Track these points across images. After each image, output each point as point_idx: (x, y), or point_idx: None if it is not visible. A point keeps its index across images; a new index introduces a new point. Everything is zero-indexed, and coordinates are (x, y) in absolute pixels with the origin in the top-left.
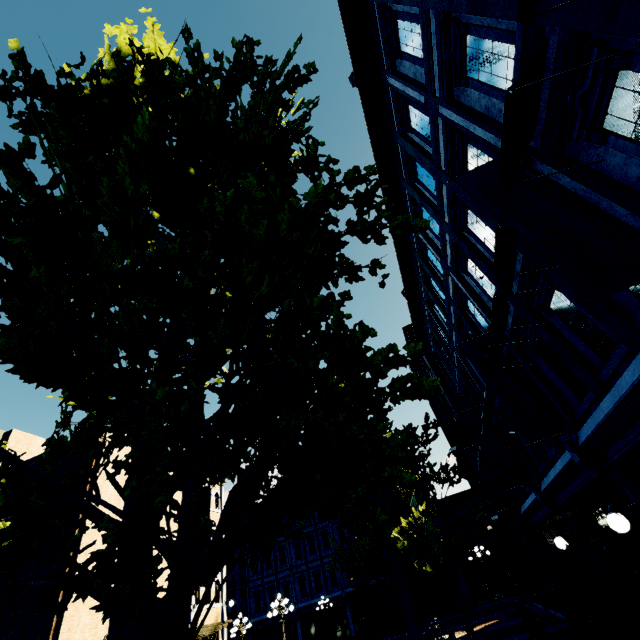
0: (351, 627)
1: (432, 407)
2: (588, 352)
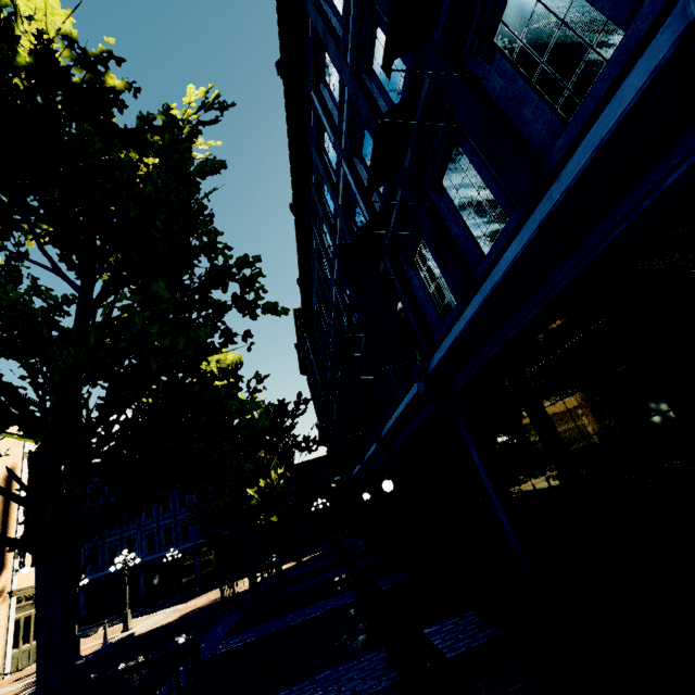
0: (198, 572)
1: (309, 384)
2: (395, 382)
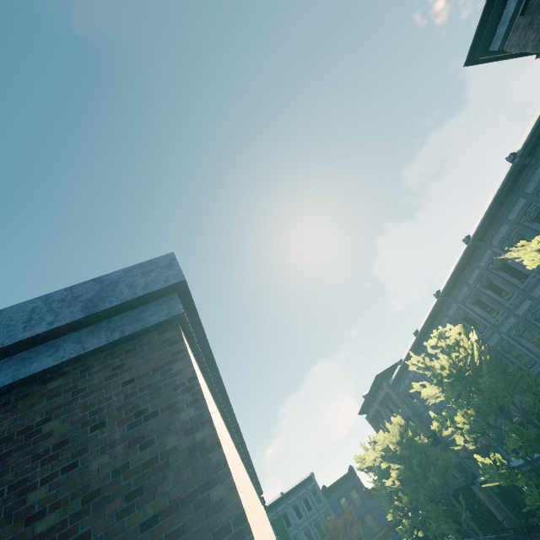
0: None
1: (370, 420)
2: None
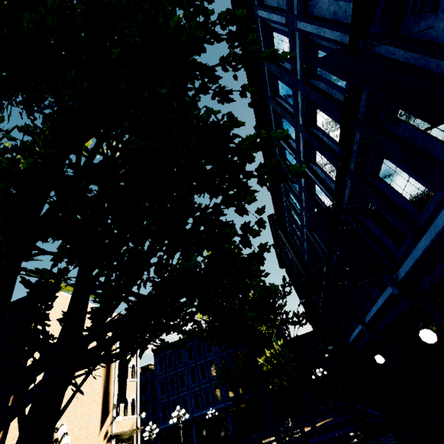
0: (231, 429)
1: (287, 274)
2: (408, 206)
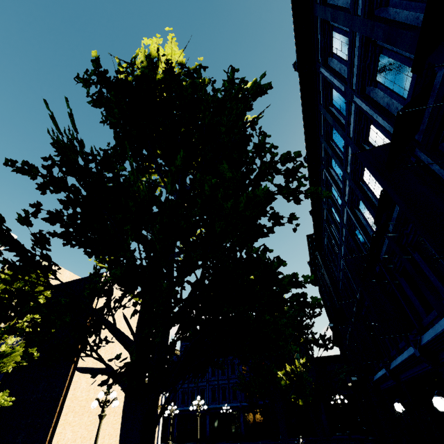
0: (242, 428)
1: (320, 293)
2: (437, 283)
